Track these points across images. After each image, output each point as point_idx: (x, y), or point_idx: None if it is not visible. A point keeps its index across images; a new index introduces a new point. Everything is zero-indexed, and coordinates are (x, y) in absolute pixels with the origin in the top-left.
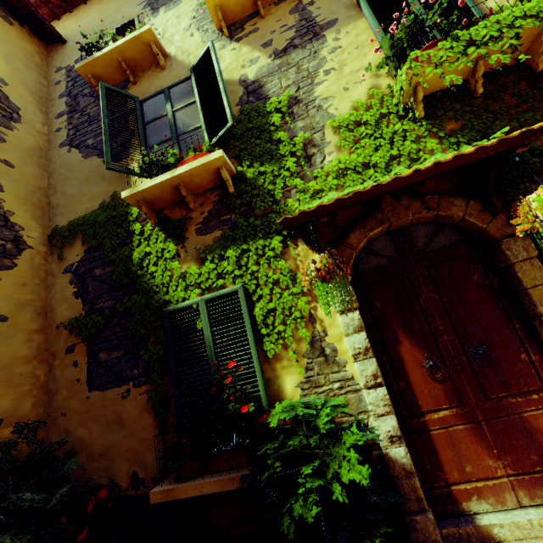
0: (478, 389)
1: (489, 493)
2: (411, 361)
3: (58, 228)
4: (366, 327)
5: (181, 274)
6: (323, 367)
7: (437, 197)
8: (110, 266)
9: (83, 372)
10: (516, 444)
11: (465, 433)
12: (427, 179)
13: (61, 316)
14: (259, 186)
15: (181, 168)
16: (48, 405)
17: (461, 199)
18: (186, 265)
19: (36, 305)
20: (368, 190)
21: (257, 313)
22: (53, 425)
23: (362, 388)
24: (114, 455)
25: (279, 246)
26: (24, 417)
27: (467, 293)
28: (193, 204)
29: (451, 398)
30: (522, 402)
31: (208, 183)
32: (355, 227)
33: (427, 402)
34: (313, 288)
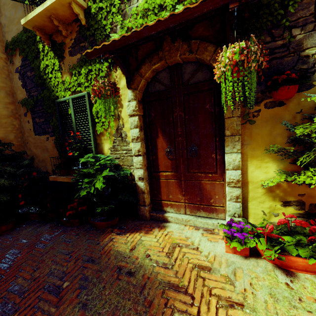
0: (186, 166)
1: (175, 207)
2: (160, 147)
3: (7, 42)
4: (145, 126)
5: (62, 81)
6: (120, 142)
7: (198, 42)
8: (33, 71)
9: (31, 126)
10: (193, 192)
11: (174, 183)
12: (189, 25)
13: (19, 97)
14: (99, 20)
15: (46, 2)
16: (22, 138)
17: (213, 46)
18: (65, 76)
19: (6, 89)
20: (130, 35)
21: (93, 110)
22: (26, 146)
23: (133, 155)
24: (46, 162)
25: (108, 69)
26: (11, 141)
27: (199, 116)
28: (66, 32)
29: (173, 168)
30: (203, 176)
31: (71, 15)
32: (145, 61)
33: (162, 167)
34: (121, 100)
